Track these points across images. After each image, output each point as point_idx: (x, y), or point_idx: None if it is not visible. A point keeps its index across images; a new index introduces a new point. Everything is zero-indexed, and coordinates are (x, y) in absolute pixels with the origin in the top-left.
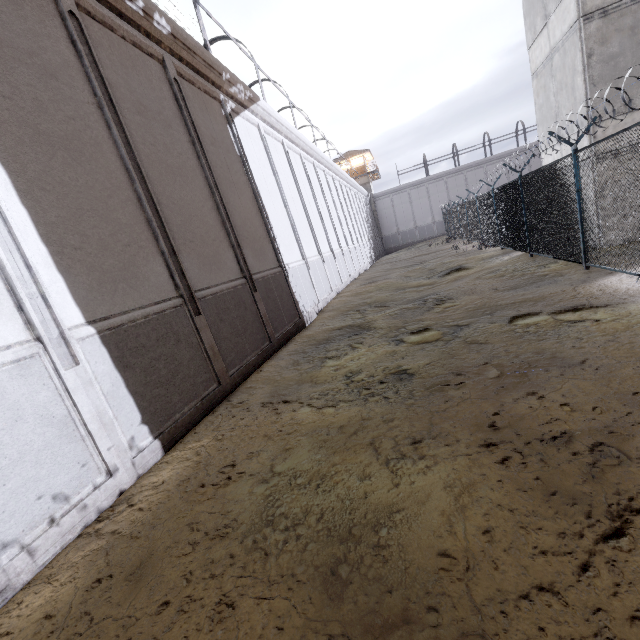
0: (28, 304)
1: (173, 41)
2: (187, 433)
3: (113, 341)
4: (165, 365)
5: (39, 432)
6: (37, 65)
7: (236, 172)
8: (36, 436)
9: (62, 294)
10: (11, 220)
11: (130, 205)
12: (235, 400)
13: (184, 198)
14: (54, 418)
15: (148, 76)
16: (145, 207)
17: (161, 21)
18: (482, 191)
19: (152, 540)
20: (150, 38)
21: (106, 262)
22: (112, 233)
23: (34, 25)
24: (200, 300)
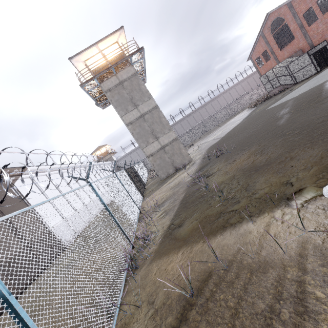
0: None
1: None
2: None
3: None
4: None
5: None
6: None
7: (17, 204)
8: None
9: None
10: None
11: None
12: (19, 298)
13: None
14: None
15: None
16: None
17: None
18: None
19: None
20: None
21: None
22: None
23: None
24: (0, 266)
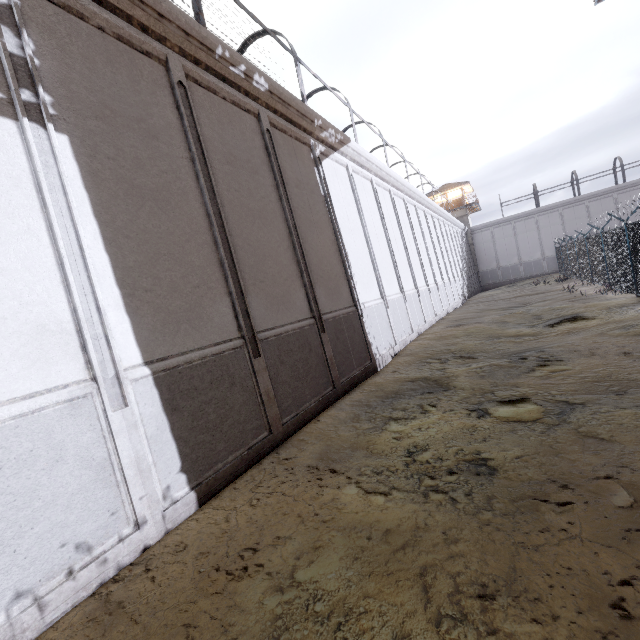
0: (91, 345)
1: (269, 96)
2: (227, 486)
3: (166, 382)
4: (215, 409)
5: (76, 474)
6: (143, 129)
7: (318, 212)
8: (73, 478)
9: (126, 335)
10: (91, 266)
11: (206, 248)
12: (283, 454)
13: (260, 239)
14: (94, 460)
15: (242, 129)
16: (220, 249)
17: (260, 80)
18: (610, 223)
19: (147, 633)
20: (249, 96)
21: (173, 303)
22: (184, 275)
23: (146, 96)
24: (262, 341)
